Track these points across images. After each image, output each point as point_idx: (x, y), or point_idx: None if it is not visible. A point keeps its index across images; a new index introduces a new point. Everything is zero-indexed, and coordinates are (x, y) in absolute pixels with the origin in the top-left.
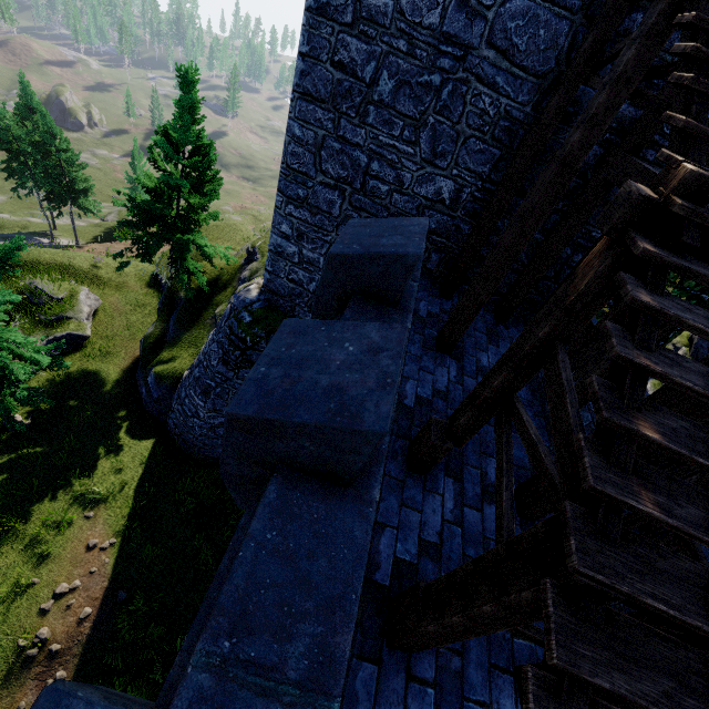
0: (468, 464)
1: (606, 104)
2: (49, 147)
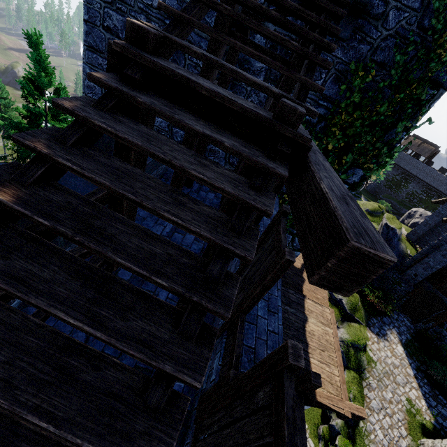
0: (145, 288)
1: (214, 39)
2: None
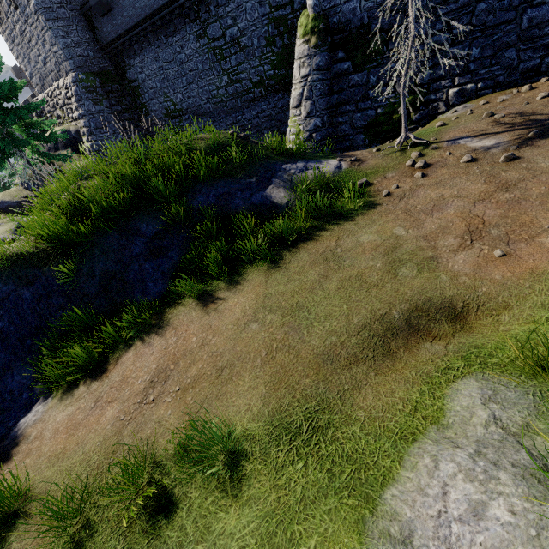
0: None
1: None
2: None
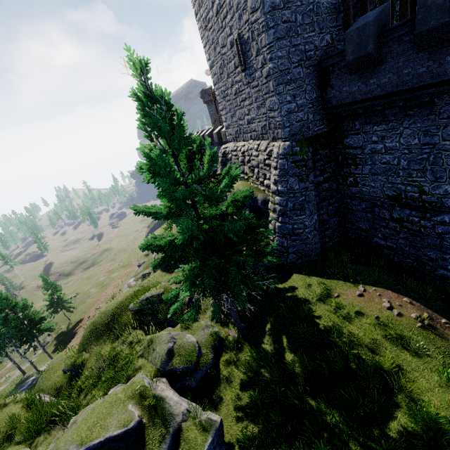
0: None
1: None
2: (3, 313)
